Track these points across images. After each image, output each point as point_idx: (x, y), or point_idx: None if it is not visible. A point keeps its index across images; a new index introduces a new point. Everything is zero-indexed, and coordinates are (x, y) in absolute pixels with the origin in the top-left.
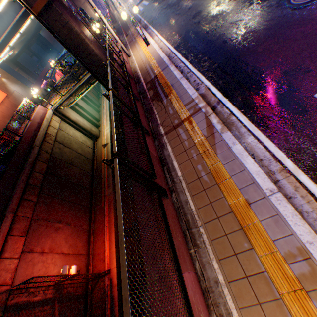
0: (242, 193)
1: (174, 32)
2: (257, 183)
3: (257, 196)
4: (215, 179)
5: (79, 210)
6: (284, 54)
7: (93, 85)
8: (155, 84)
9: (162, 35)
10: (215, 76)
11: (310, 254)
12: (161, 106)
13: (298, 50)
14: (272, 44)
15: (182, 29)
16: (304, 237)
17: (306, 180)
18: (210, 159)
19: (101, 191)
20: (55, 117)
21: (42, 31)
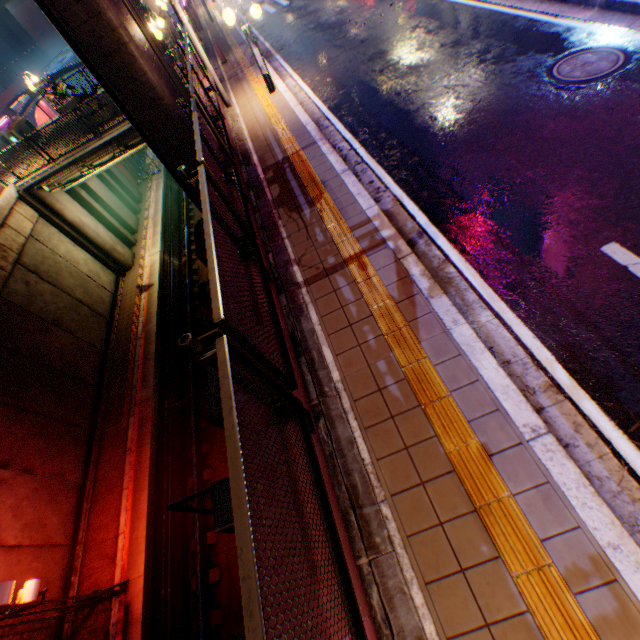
0: (474, 430)
1: (330, 78)
2: (506, 410)
3: (506, 440)
4: (417, 394)
5: (60, 435)
6: (544, 163)
7: (133, 151)
8: (285, 174)
9: (303, 79)
10: (413, 179)
11: (617, 572)
12: (297, 221)
13: (570, 162)
14: (523, 141)
15: (346, 76)
16: (602, 535)
17: (594, 410)
18: (405, 350)
19: (125, 392)
20: (24, 207)
21: (14, 6)
